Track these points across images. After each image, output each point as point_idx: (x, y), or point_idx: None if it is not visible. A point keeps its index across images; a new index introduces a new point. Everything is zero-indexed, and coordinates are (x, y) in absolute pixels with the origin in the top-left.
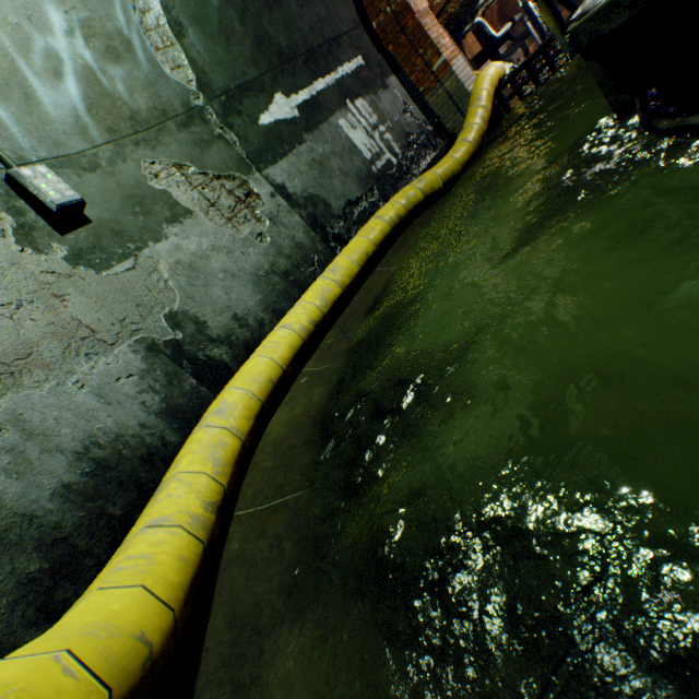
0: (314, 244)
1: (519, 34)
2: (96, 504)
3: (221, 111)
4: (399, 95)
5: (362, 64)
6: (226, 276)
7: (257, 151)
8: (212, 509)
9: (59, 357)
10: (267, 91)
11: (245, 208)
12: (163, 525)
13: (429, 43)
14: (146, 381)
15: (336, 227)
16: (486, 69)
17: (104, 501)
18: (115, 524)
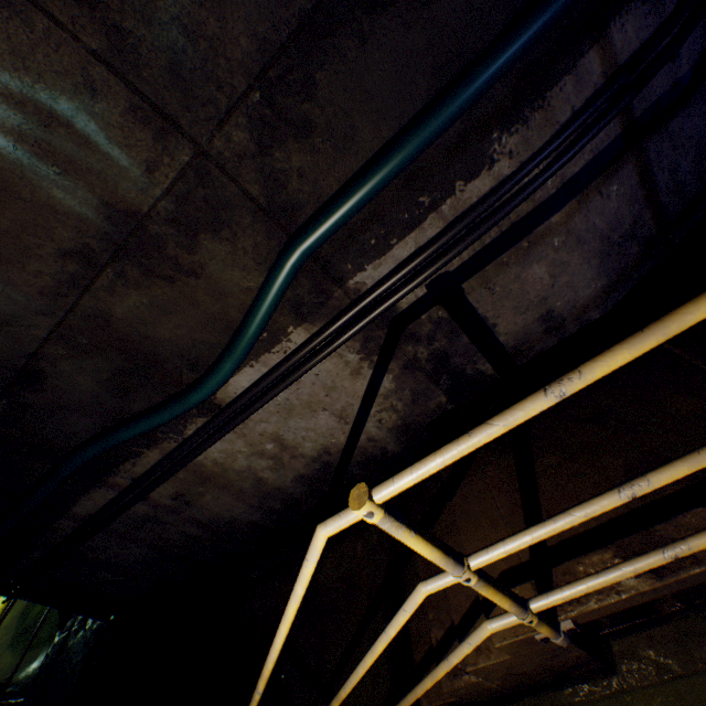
0: None
1: None
2: None
3: None
4: None
5: None
6: None
7: None
8: None
9: None
10: None
11: None
12: None
13: None
14: None
15: None
16: None
17: None
18: None
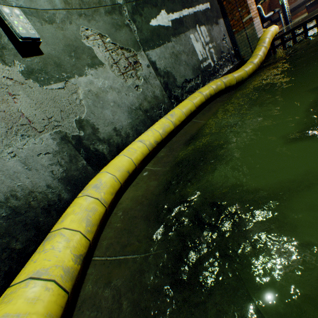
0: (163, 98)
1: (274, 19)
2: (4, 240)
3: (131, 11)
4: (222, 30)
5: (208, 7)
6: (114, 105)
7: (145, 39)
8: (79, 261)
9: (2, 134)
10: (157, 6)
11: (132, 69)
12: (41, 279)
13: (246, 5)
14: (56, 158)
15: (176, 92)
16: (270, 27)
17: (10, 238)
18: (13, 256)
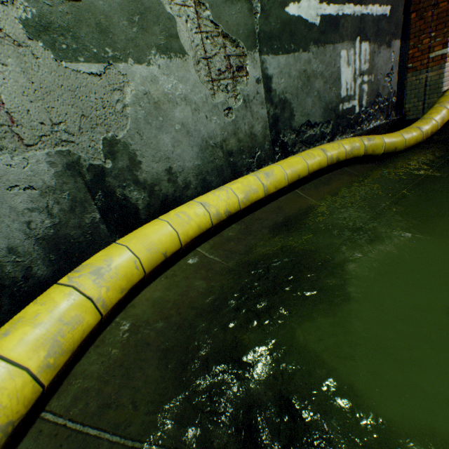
0: (264, 140)
1: None
2: None
3: None
4: (392, 59)
5: (386, 14)
6: (181, 130)
7: (269, 33)
8: (0, 438)
9: None
10: None
11: (231, 77)
12: None
13: (445, 31)
14: (46, 200)
15: (287, 137)
16: None
17: None
18: None
